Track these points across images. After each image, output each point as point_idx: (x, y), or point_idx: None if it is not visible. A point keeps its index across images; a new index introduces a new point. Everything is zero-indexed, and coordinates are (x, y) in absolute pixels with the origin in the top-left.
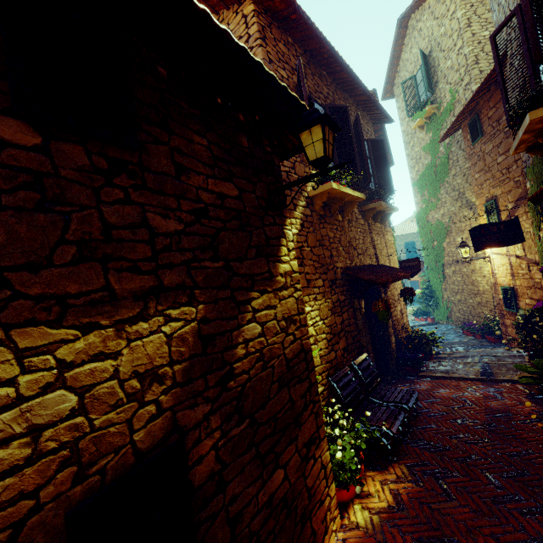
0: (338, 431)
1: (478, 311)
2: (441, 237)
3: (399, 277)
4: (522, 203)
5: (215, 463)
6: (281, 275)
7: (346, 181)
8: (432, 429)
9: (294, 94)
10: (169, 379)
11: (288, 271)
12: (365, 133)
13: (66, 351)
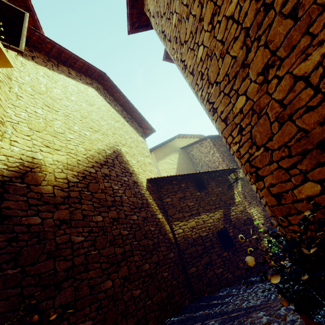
0: None
1: None
2: None
3: None
4: None
5: (233, 234)
6: (236, 202)
7: None
8: None
9: (226, 168)
10: (221, 220)
11: (238, 201)
12: None
13: (210, 215)
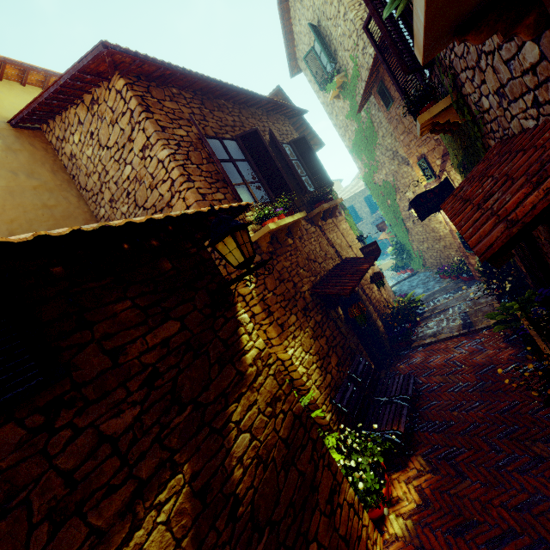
0: (353, 462)
1: (447, 254)
2: (392, 195)
3: (363, 273)
4: (447, 158)
5: None
6: (250, 365)
7: (282, 206)
8: (435, 407)
9: (195, 210)
10: None
11: (256, 355)
12: (285, 136)
13: None
